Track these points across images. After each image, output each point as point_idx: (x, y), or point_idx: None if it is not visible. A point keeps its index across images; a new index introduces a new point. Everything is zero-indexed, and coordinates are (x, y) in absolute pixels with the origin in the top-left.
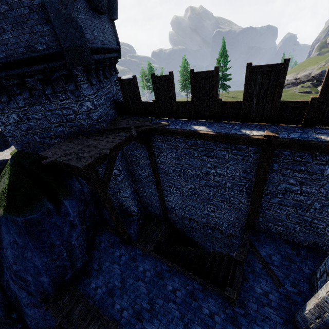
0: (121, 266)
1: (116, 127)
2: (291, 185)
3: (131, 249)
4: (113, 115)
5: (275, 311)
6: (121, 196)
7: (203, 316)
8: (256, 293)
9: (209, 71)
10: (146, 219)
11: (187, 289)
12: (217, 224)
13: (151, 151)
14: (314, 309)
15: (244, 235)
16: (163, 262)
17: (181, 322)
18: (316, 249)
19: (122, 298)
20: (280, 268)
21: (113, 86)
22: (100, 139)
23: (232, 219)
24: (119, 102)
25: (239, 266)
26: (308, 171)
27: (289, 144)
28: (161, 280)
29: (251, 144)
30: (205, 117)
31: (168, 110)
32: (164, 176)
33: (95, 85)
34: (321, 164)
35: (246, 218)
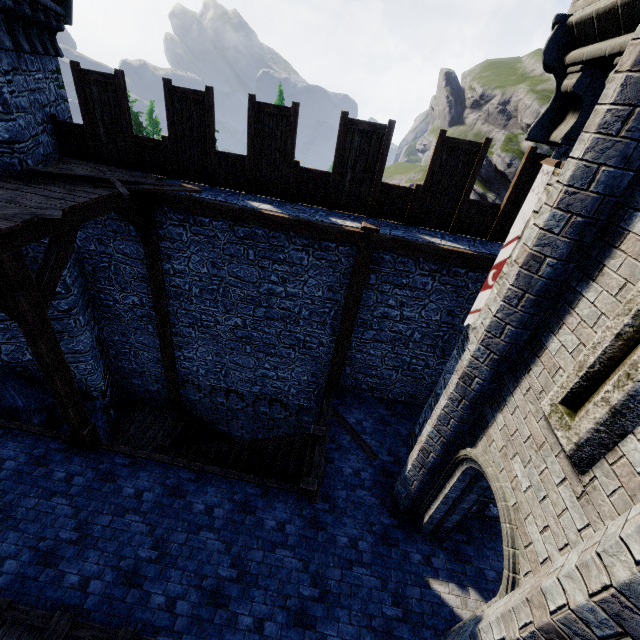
0: (73, 498)
1: (69, 173)
2: (390, 308)
3: (99, 459)
4: (50, 149)
5: (370, 491)
6: (63, 349)
7: (266, 534)
8: (345, 475)
9: (283, 108)
10: (124, 408)
11: (235, 500)
12: (280, 392)
13: (155, 245)
14: (418, 458)
15: (325, 399)
16: (182, 468)
17: (227, 555)
18: (413, 404)
19: (83, 559)
20: (374, 435)
21: (50, 82)
22: (22, 189)
23: (305, 377)
24: (68, 123)
25: (319, 444)
26: (410, 286)
27: (392, 244)
28: (179, 500)
29: (344, 241)
30: (270, 192)
31: (197, 165)
32: (180, 303)
33: (6, 52)
34: (424, 276)
35: (328, 371)
